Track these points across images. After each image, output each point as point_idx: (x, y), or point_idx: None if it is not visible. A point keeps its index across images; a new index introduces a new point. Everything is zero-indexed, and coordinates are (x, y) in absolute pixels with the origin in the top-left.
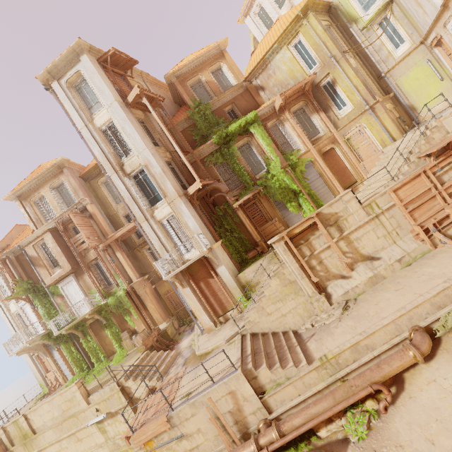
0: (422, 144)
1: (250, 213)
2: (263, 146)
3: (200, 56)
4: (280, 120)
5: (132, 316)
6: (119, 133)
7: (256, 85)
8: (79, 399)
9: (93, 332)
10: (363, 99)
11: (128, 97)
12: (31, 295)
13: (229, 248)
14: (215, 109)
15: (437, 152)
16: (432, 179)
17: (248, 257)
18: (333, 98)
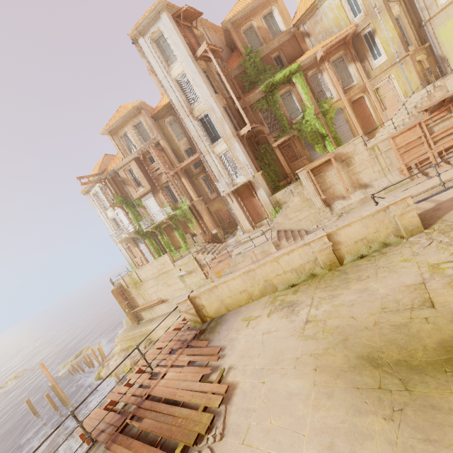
0: (424, 101)
1: (284, 152)
2: (302, 95)
3: (254, 0)
4: (319, 69)
5: (193, 224)
6: (190, 83)
7: (302, 32)
8: (169, 263)
9: (166, 233)
10: (396, 51)
11: (197, 51)
12: (124, 205)
13: (267, 177)
14: (264, 55)
15: (435, 108)
16: (424, 129)
17: (279, 185)
18: (371, 48)
